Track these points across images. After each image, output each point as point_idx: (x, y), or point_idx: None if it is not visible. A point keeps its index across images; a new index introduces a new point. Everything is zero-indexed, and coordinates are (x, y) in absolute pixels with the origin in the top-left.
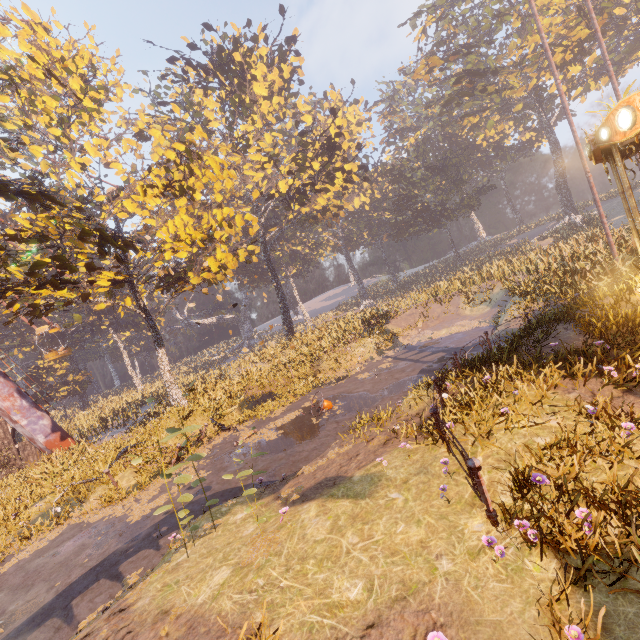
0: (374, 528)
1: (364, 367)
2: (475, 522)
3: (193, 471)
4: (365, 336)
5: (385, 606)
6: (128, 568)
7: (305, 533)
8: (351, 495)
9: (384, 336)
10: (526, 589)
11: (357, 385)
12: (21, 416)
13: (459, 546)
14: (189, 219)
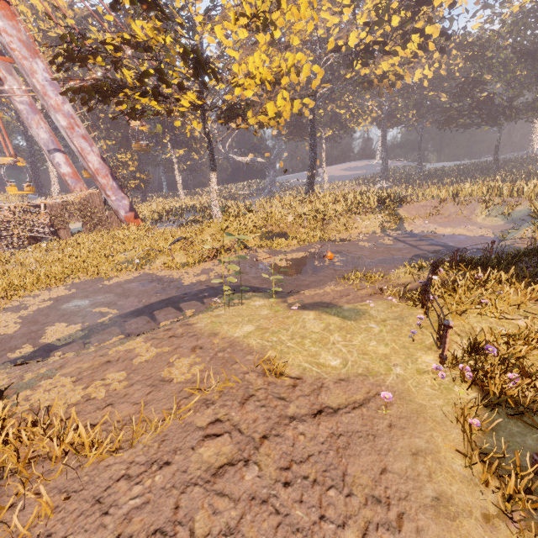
0: (354, 338)
1: (366, 237)
2: (428, 357)
3: (224, 267)
4: (375, 212)
5: (353, 375)
6: (185, 307)
7: (305, 325)
8: (340, 316)
9: (392, 217)
10: (449, 398)
11: (357, 249)
12: (112, 193)
13: (411, 365)
14: (266, 58)
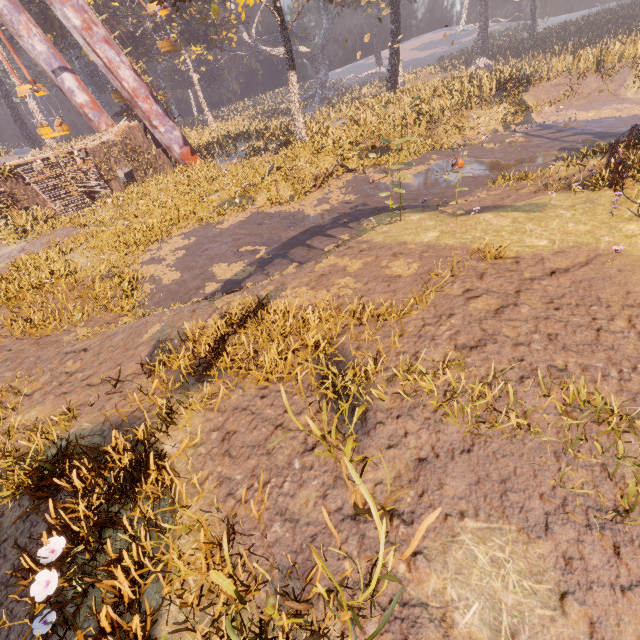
0: (549, 224)
1: (488, 138)
2: (631, 227)
3: (340, 194)
4: (494, 103)
5: (566, 248)
6: (335, 234)
7: (491, 223)
8: (521, 211)
9: (517, 107)
10: None
11: (485, 153)
12: (159, 122)
13: (617, 234)
14: None
